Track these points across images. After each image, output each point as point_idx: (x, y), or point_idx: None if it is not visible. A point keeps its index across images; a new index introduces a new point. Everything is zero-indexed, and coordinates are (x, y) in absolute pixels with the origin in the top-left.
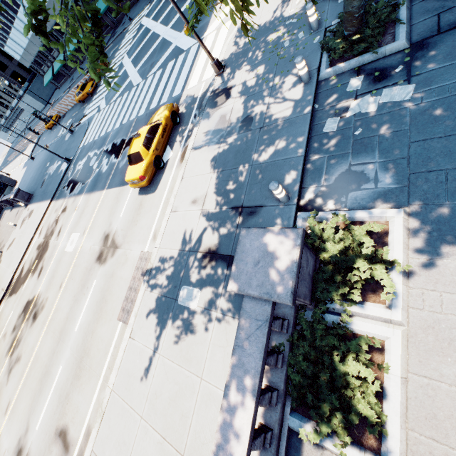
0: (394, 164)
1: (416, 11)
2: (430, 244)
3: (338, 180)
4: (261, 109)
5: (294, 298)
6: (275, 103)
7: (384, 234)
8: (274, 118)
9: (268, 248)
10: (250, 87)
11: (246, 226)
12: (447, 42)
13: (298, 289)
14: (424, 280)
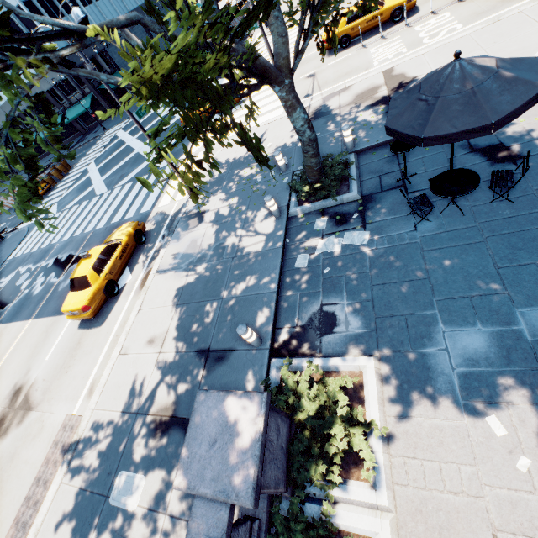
0: (361, 307)
1: (363, 171)
2: (403, 399)
3: (311, 321)
4: (234, 237)
5: (257, 496)
6: (248, 233)
7: (359, 387)
8: (247, 249)
9: (227, 420)
10: (224, 214)
11: (212, 377)
12: (389, 199)
13: (265, 476)
14: (403, 444)
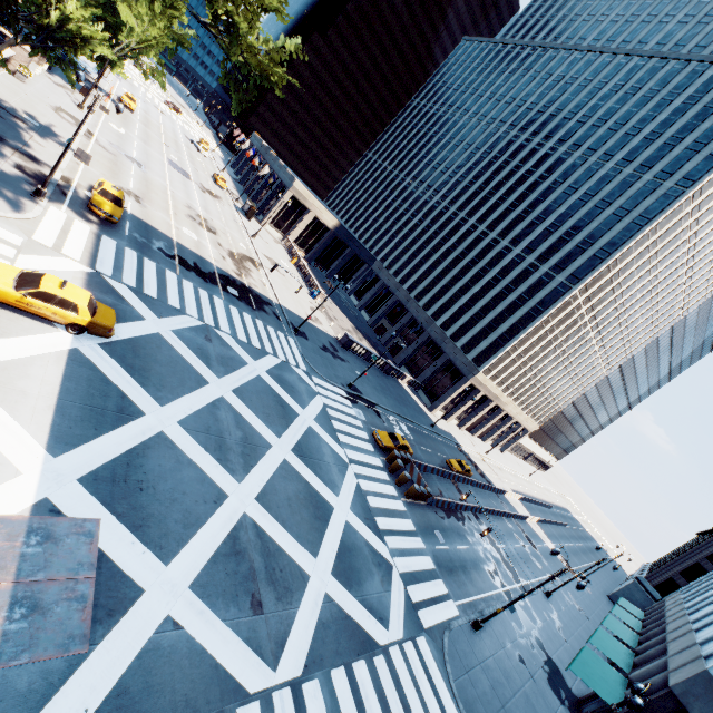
0: None
1: None
2: None
3: None
4: None
5: None
6: None
7: None
8: None
9: None
10: None
11: None
12: None
13: None
14: None
